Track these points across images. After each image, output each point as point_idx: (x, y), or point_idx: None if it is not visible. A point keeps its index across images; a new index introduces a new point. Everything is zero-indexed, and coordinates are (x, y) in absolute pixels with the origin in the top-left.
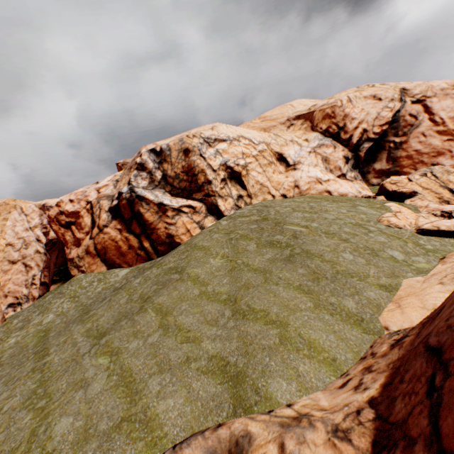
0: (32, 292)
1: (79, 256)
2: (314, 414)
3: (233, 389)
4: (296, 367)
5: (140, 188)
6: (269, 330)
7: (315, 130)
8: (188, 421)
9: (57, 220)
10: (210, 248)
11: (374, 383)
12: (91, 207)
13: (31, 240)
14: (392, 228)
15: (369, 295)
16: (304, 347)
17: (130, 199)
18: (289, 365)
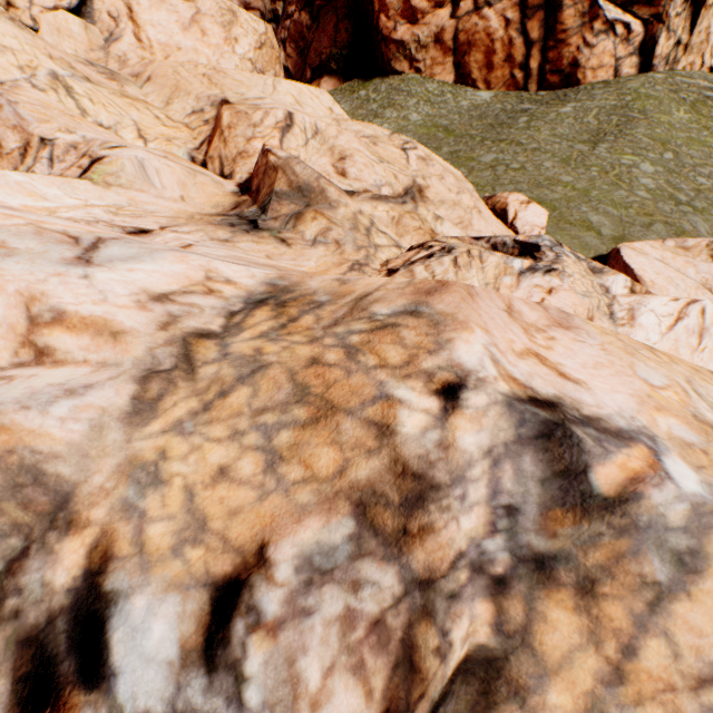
0: None
1: (420, 42)
2: None
3: None
4: None
5: None
6: None
7: None
8: None
9: None
10: (662, 100)
11: None
12: None
13: None
14: None
15: None
16: None
17: None
18: None
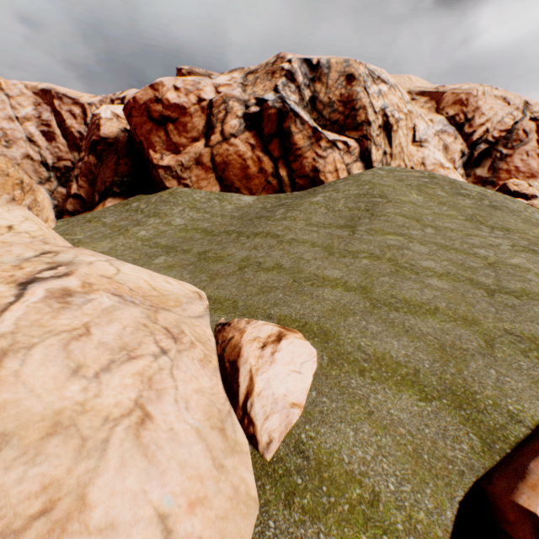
0: None
1: (183, 165)
2: None
3: None
4: None
5: (291, 101)
6: None
7: (440, 114)
8: None
9: (147, 109)
10: (394, 187)
11: None
12: (209, 106)
13: (17, 136)
14: None
15: None
16: None
17: (283, 111)
18: None
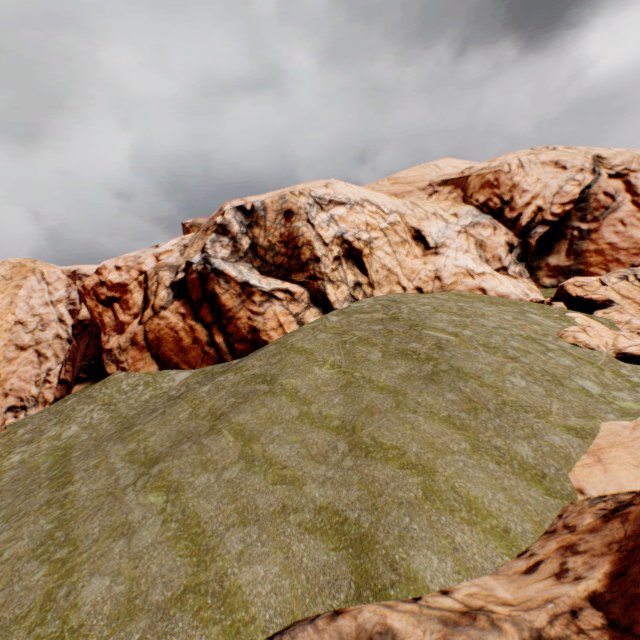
0: (44, 393)
1: (121, 347)
2: (495, 610)
3: (355, 559)
4: (450, 535)
5: (218, 258)
6: (407, 478)
7: (468, 203)
8: (286, 601)
9: (95, 293)
10: (314, 352)
11: (593, 571)
12: (145, 279)
13: (51, 319)
14: (580, 348)
15: (552, 440)
16: (461, 507)
17: (203, 273)
18: (440, 532)
